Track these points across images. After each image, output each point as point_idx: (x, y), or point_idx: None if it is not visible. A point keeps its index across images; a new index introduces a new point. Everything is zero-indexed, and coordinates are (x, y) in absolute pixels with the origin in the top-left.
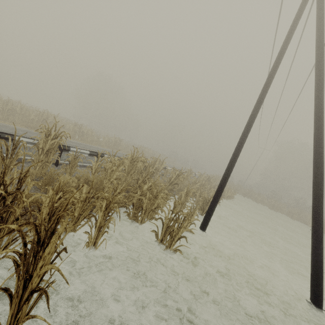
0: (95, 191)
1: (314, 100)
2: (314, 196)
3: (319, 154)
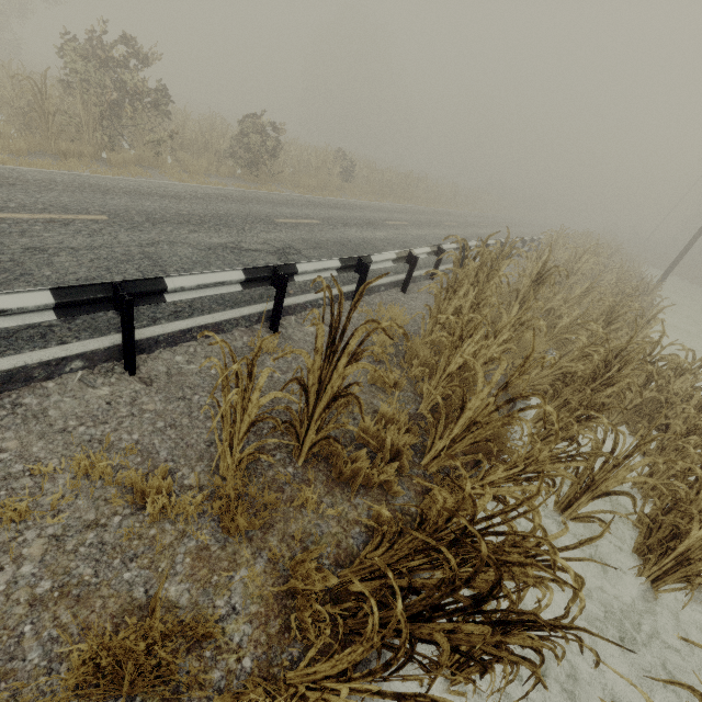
0: None
1: None
2: None
3: None
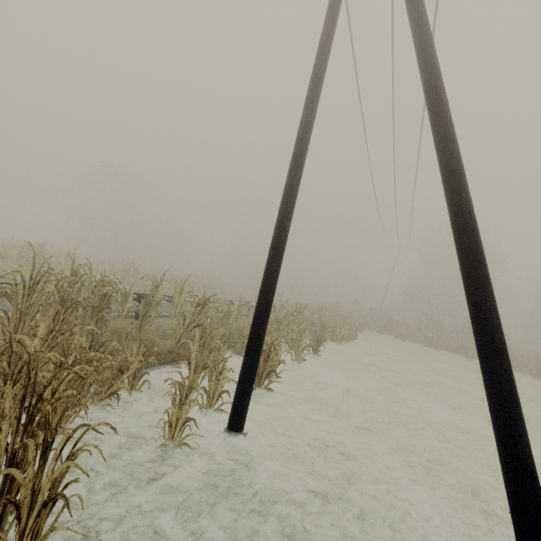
0: None
1: (417, 61)
2: (466, 282)
3: (454, 173)
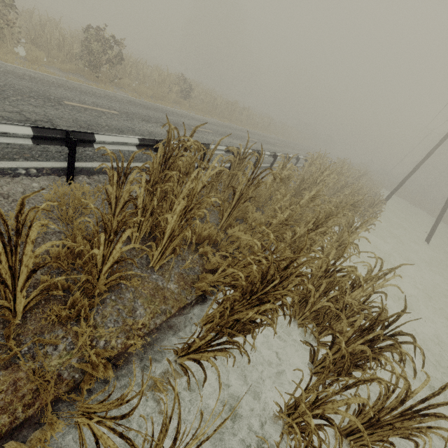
0: None
1: None
2: (447, 199)
3: None
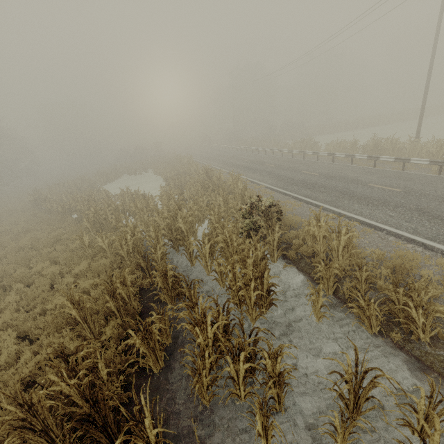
0: None
1: None
2: None
3: None
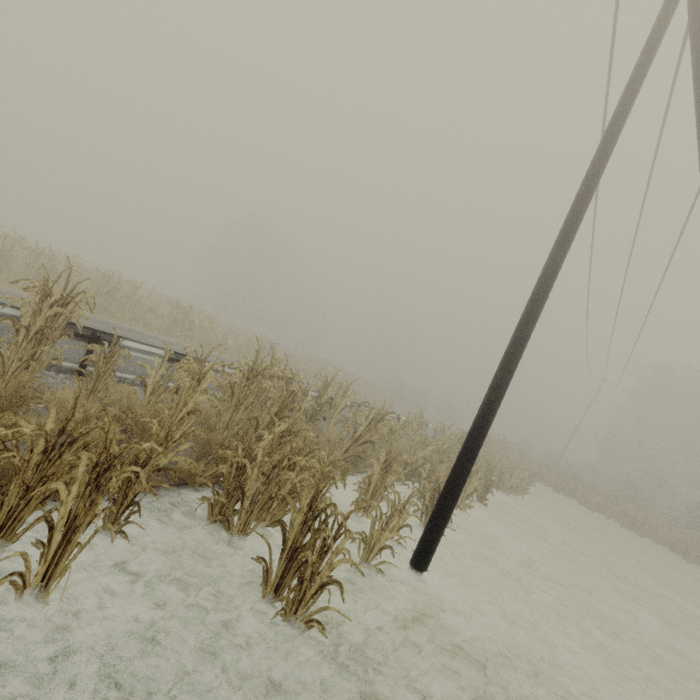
0: (140, 439)
1: None
2: None
3: None
